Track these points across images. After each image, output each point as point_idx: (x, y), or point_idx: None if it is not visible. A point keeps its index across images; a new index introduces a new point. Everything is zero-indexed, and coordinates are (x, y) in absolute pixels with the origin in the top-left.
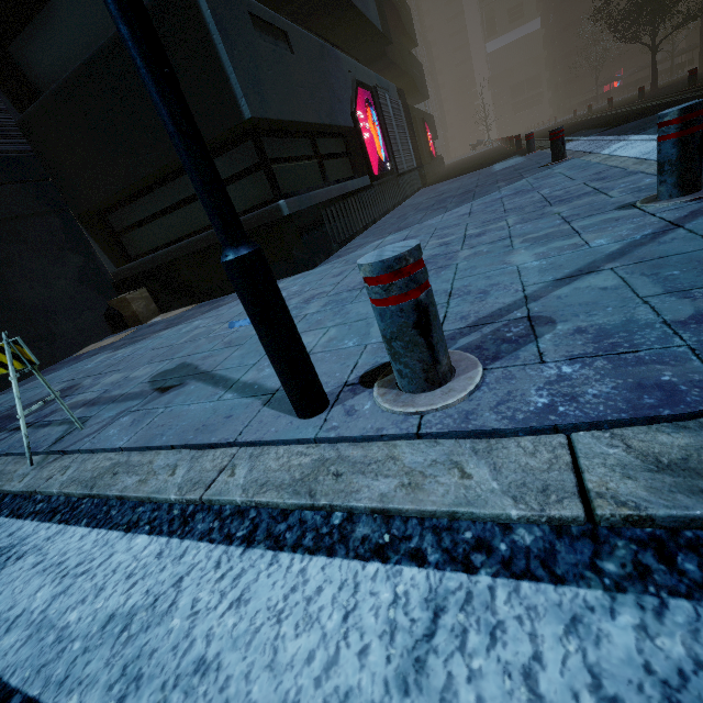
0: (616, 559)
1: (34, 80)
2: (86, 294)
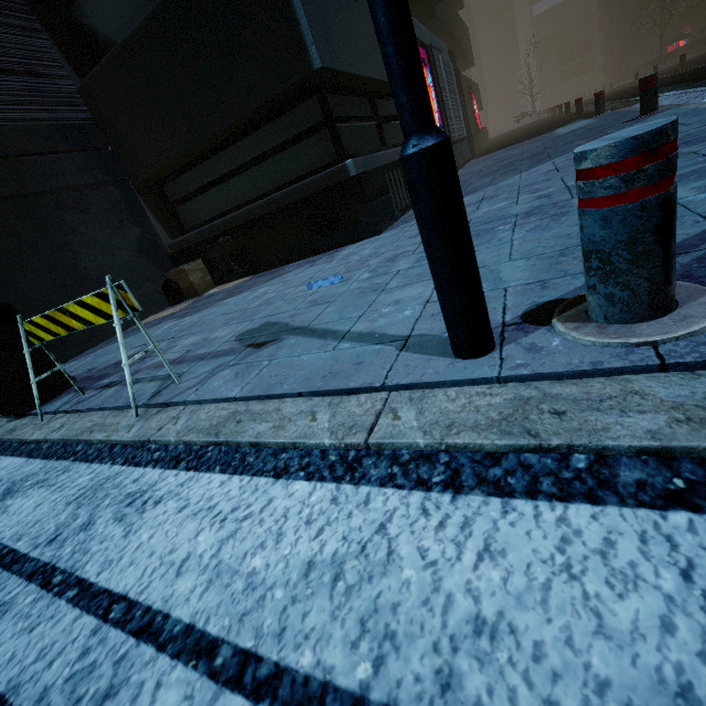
0: None
1: (93, 45)
2: (145, 266)
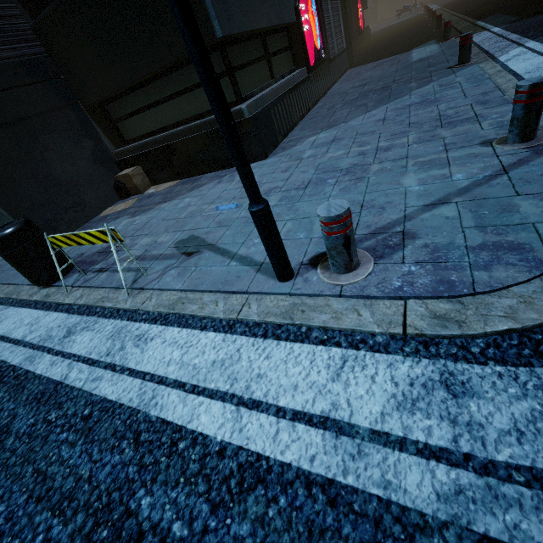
0: (410, 347)
1: None
2: (99, 171)
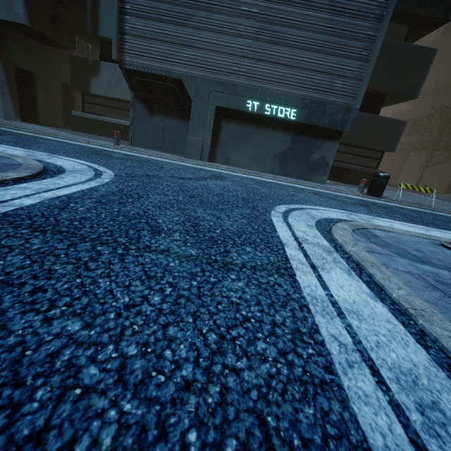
0: None
1: None
2: None
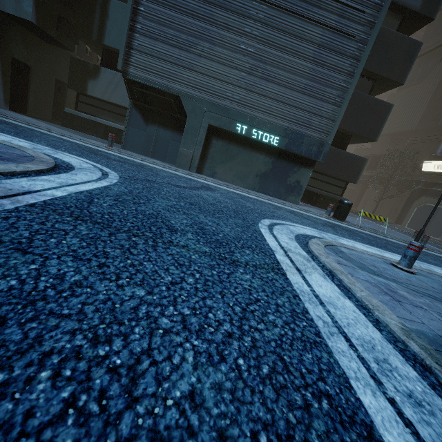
0: None
1: None
2: None
